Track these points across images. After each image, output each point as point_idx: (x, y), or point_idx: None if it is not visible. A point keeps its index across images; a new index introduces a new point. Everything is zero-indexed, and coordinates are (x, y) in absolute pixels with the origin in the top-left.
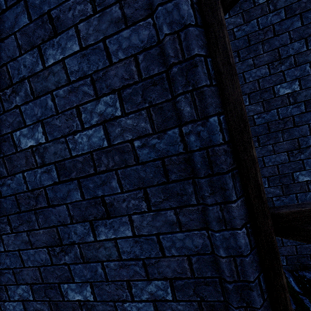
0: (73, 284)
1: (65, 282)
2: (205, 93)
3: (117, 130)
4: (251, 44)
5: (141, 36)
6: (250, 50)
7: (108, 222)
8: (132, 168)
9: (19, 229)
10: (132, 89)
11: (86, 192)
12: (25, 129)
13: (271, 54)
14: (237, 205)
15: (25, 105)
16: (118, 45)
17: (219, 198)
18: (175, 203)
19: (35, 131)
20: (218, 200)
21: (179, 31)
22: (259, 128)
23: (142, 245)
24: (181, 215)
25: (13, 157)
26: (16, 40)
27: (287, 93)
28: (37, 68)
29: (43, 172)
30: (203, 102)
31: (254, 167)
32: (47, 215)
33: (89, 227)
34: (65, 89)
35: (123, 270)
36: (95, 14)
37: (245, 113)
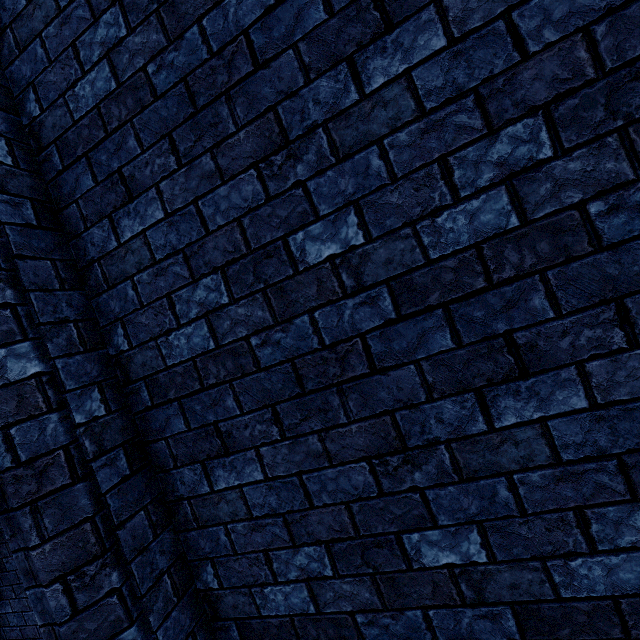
0: (433, 530)
1: (413, 528)
2: None
3: (542, 189)
4: None
5: None
6: None
7: (524, 385)
8: (585, 261)
9: (301, 430)
10: (581, 97)
11: (466, 329)
12: (317, 225)
13: None
14: None
15: (318, 177)
16: (542, 18)
17: None
18: None
19: (340, 226)
20: None
21: None
22: None
23: (614, 425)
24: None
25: (287, 285)
26: (298, 57)
27: None
28: (346, 101)
29: (358, 305)
30: None
31: None
32: (368, 392)
33: (473, 403)
34: (412, 129)
35: (564, 487)
36: None
37: None
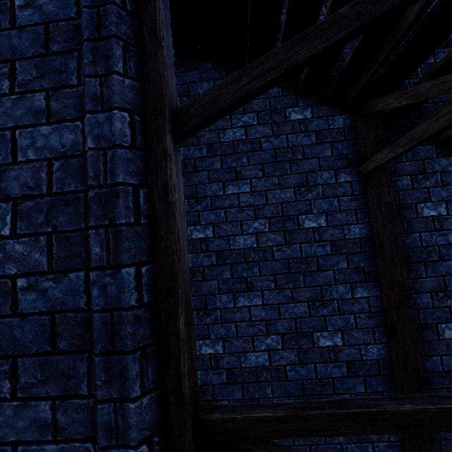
0: None
1: None
2: (122, 234)
3: None
4: (278, 161)
5: (64, 139)
6: (276, 166)
7: None
8: (5, 320)
9: None
10: (35, 202)
11: None
12: None
13: (299, 178)
14: (139, 406)
15: None
16: (31, 141)
17: (116, 392)
18: (56, 389)
19: None
20: (114, 395)
21: (106, 148)
22: (278, 264)
23: None
24: (61, 412)
25: None
26: None
27: (313, 226)
28: None
29: None
30: (118, 245)
31: (178, 346)
32: None
33: None
34: None
35: None
36: (11, 95)
37: (177, 268)
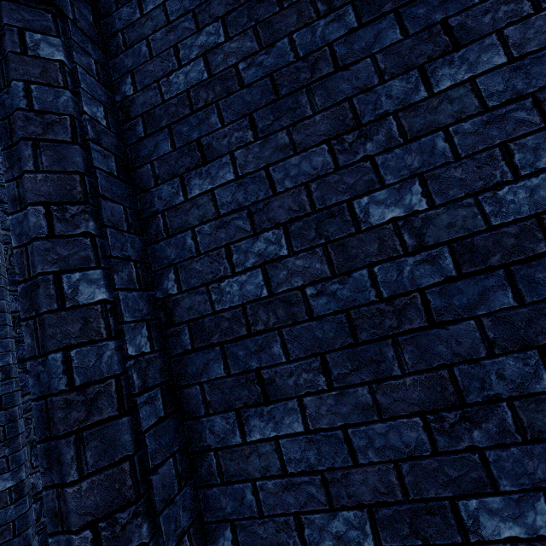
0: (494, 496)
1: (471, 493)
2: None
3: None
4: None
5: None
6: None
7: None
8: None
9: (350, 380)
10: None
11: (528, 289)
12: (382, 192)
13: None
14: None
15: (386, 153)
16: None
17: None
18: None
19: (404, 193)
20: None
21: None
22: None
23: None
24: None
25: (349, 241)
26: (375, 64)
27: None
28: (415, 97)
29: (418, 262)
30: None
31: None
32: (425, 344)
33: (537, 361)
34: (475, 120)
35: None
36: (538, 13)
37: None
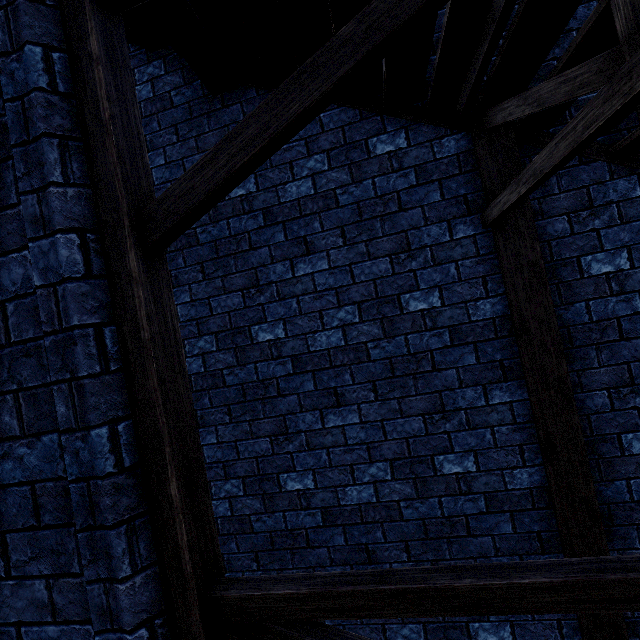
0: None
1: None
2: (86, 389)
3: None
4: (364, 219)
5: (14, 275)
6: (361, 228)
7: None
8: None
9: None
10: None
11: None
12: None
13: (396, 240)
14: (131, 586)
15: None
16: None
17: (104, 571)
18: (48, 567)
19: None
20: (103, 575)
21: (56, 284)
22: (377, 366)
23: None
24: (57, 592)
25: None
26: None
27: (422, 309)
28: None
29: None
30: (84, 402)
31: (172, 515)
32: None
33: None
34: None
35: None
36: None
37: (160, 422)
